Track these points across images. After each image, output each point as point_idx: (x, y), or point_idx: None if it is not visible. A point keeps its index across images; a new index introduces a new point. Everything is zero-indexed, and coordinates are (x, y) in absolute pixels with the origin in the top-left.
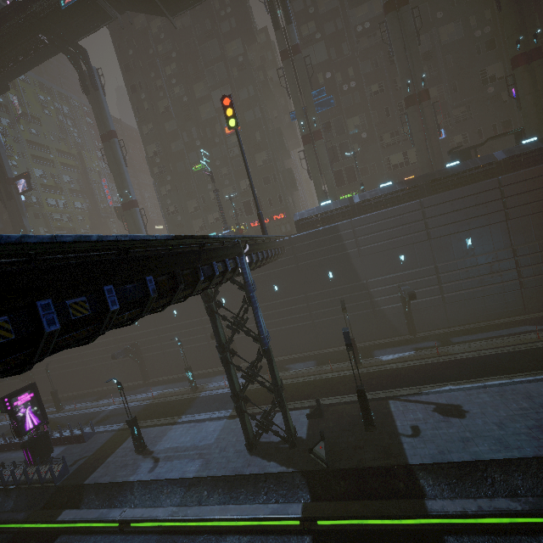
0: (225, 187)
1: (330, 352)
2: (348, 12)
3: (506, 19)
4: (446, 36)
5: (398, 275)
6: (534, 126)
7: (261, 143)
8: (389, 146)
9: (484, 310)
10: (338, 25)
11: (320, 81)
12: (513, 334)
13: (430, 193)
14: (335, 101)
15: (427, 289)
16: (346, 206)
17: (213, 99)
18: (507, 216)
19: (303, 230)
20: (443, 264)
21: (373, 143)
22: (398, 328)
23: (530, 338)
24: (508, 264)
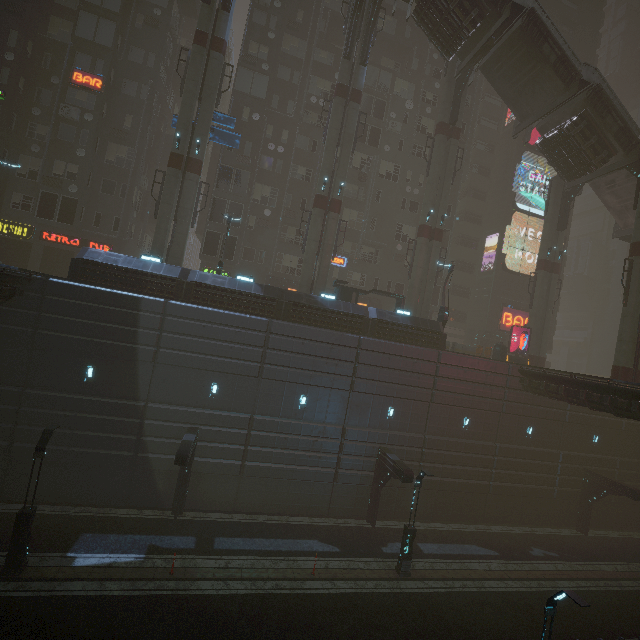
0: (27, 154)
1: (8, 514)
2: (309, 73)
3: (429, 186)
4: (385, 172)
5: (197, 412)
6: (414, 301)
7: (128, 134)
8: (290, 242)
9: (285, 497)
10: (295, 78)
11: (243, 116)
12: (293, 554)
13: (287, 318)
14: (251, 151)
15: (227, 447)
16: (172, 278)
17: (78, 21)
18: (353, 386)
19: (82, 279)
20: (262, 418)
21: (274, 228)
22: (161, 495)
23: (306, 567)
24: (333, 445)
